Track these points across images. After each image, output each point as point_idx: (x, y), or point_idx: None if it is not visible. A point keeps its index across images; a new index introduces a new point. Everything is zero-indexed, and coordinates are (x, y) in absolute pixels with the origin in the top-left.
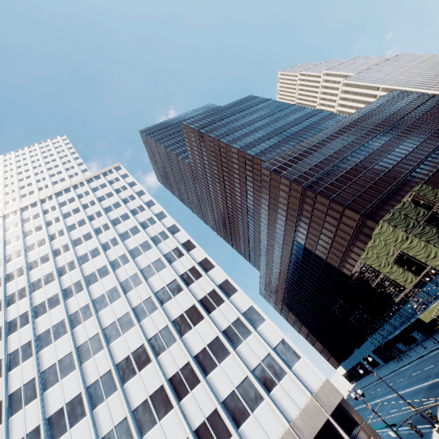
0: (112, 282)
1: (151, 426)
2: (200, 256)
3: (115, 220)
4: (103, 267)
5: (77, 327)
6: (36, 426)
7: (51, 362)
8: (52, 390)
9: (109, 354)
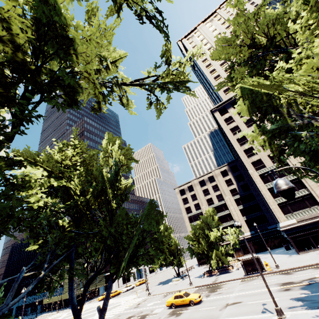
0: None
1: None
2: None
3: None
4: None
5: None
6: None
7: None
8: None
9: None
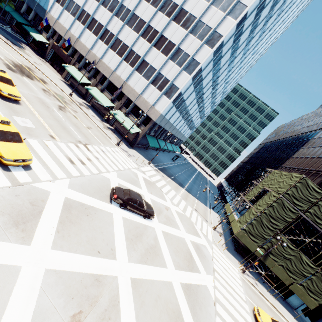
0: None
1: (130, 27)
2: None
3: None
4: None
5: None
6: None
7: None
8: None
9: None
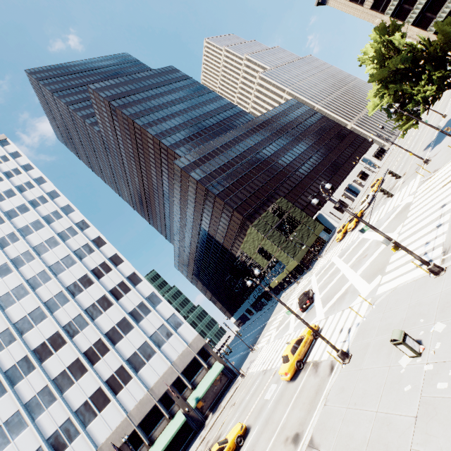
0: (17, 280)
1: (70, 386)
2: (111, 252)
3: (10, 212)
4: (3, 265)
5: None
6: None
7: None
8: None
9: (24, 344)
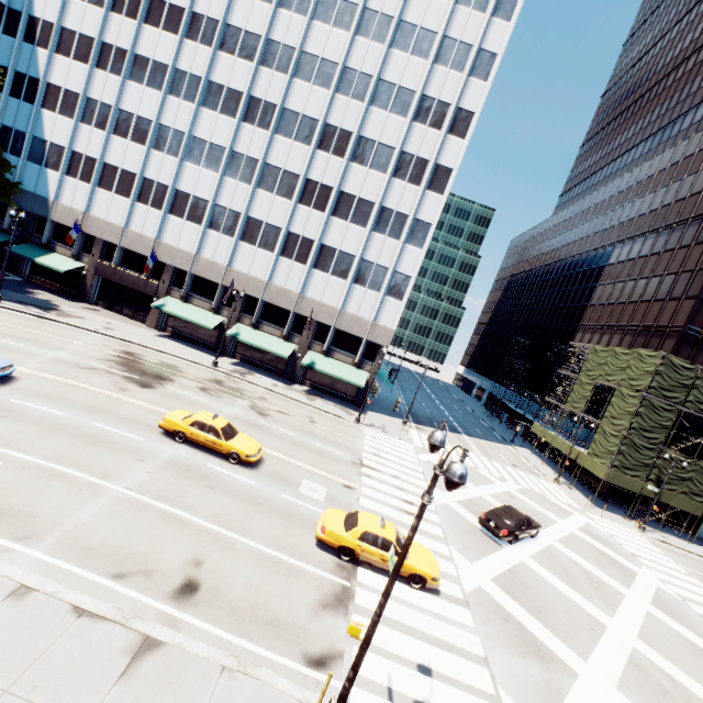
0: None
1: (268, 191)
2: (471, 102)
3: None
4: None
5: (284, 11)
6: (199, 76)
7: (239, 23)
8: (225, 58)
9: (286, 89)
